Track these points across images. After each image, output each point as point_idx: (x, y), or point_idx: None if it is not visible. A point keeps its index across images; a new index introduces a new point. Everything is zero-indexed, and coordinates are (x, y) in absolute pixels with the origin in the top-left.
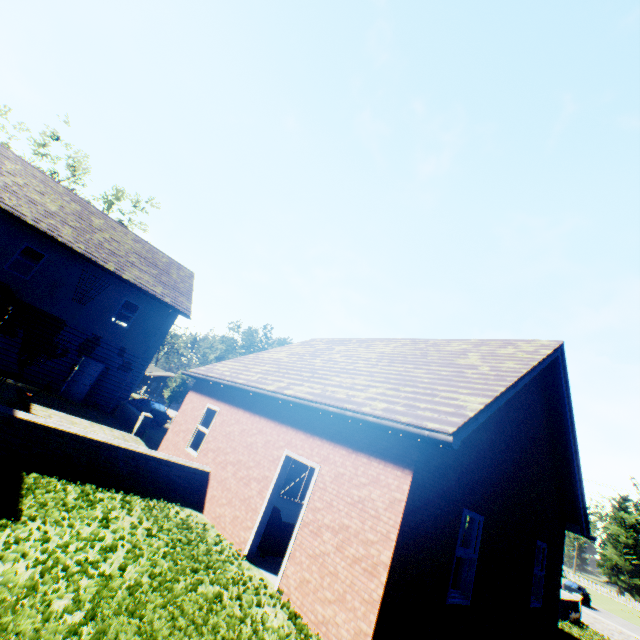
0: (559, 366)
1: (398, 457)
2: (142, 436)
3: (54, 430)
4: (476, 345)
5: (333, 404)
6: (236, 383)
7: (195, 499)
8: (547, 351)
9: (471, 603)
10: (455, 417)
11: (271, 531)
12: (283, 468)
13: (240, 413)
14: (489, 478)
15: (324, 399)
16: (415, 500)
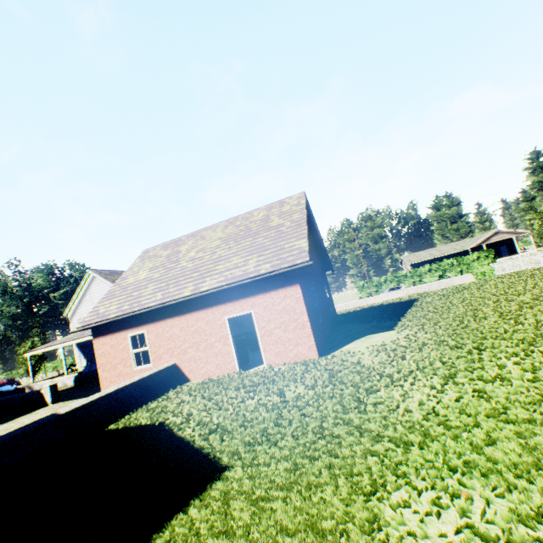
0: (307, 205)
1: (290, 282)
2: (60, 401)
3: (88, 404)
4: (268, 210)
5: (243, 279)
6: (150, 307)
7: (178, 381)
8: (304, 201)
9: (323, 319)
10: (303, 253)
11: (238, 356)
12: (229, 326)
13: (170, 321)
14: (309, 271)
15: (234, 280)
16: (303, 294)
